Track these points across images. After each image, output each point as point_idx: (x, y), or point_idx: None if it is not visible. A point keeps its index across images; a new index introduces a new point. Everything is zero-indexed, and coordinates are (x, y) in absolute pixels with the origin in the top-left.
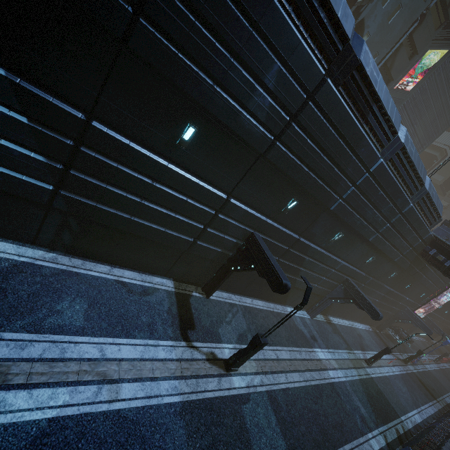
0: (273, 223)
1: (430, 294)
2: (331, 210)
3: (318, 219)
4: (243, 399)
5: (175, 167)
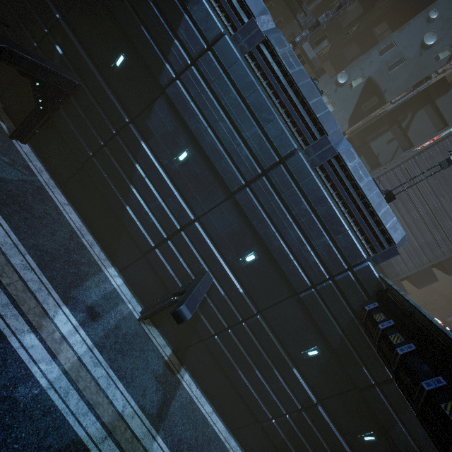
0: (97, 76)
1: None
2: (166, 92)
3: (155, 105)
4: None
5: None
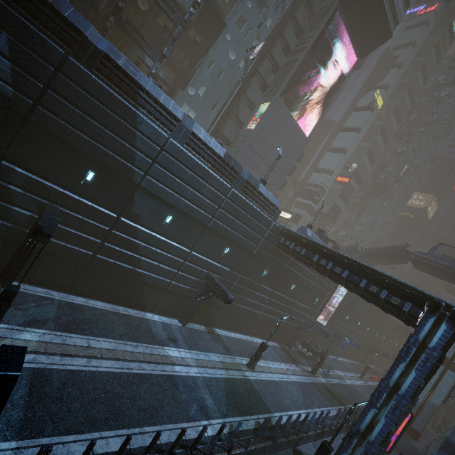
0: (73, 196)
1: (325, 299)
2: (142, 187)
3: (134, 197)
4: None
5: None
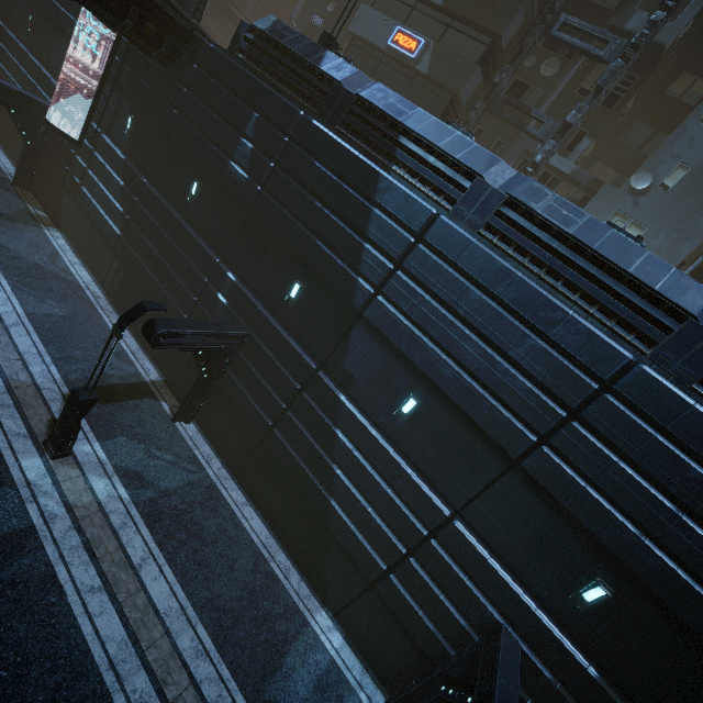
0: (269, 317)
1: None
2: (365, 316)
3: (351, 336)
4: (1, 474)
5: (182, 220)
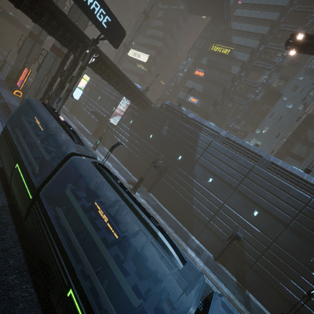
0: (173, 164)
1: None
2: (198, 162)
3: (195, 166)
4: None
5: (147, 143)
